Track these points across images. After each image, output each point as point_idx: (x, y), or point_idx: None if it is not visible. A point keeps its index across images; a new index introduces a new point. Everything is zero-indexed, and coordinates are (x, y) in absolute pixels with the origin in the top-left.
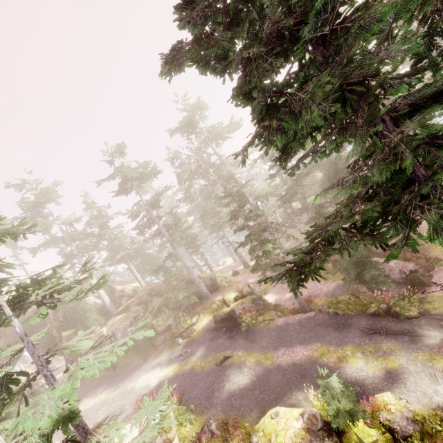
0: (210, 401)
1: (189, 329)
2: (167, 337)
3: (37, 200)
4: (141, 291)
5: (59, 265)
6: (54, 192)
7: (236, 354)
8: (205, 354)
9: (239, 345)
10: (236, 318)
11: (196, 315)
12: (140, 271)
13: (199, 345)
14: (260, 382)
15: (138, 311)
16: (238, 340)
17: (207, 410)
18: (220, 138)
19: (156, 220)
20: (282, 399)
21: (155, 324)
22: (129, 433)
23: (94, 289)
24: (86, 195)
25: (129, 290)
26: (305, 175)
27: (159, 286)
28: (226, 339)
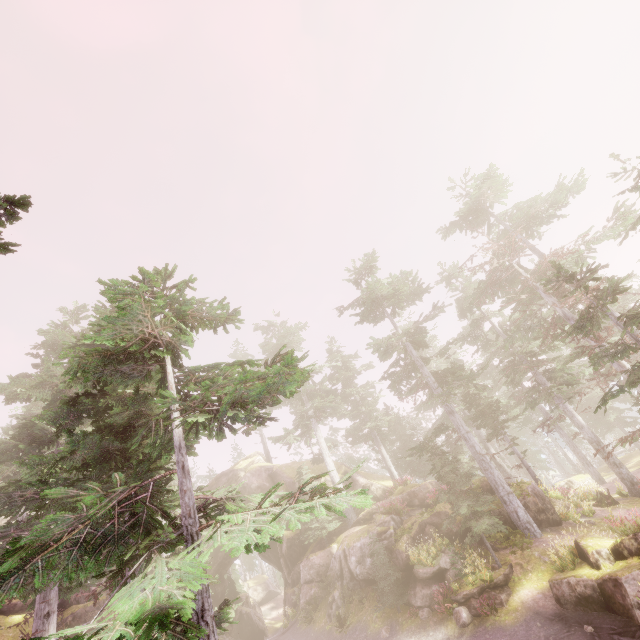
0: None
1: (486, 593)
2: (437, 595)
3: (278, 343)
4: (395, 494)
5: (251, 364)
6: (295, 332)
7: None
8: None
9: None
10: (627, 608)
11: (502, 566)
12: (398, 466)
13: None
14: None
15: (386, 523)
16: None
17: None
18: (536, 220)
19: (418, 362)
20: None
21: (413, 558)
22: None
23: (279, 393)
24: (330, 341)
25: (378, 489)
26: None
27: (426, 492)
28: None
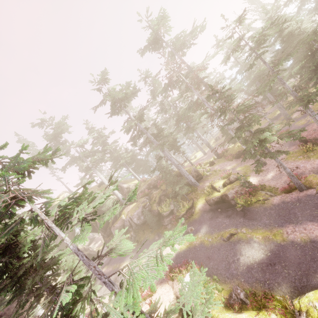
0: (229, 272)
1: (188, 211)
2: (172, 219)
3: (55, 132)
4: (141, 186)
5: (88, 182)
6: (64, 124)
7: (240, 231)
8: (209, 231)
9: (240, 223)
10: (229, 201)
11: (190, 200)
12: (136, 172)
13: (200, 223)
14: (277, 257)
15: (145, 201)
16: (237, 219)
17: (229, 280)
18: (185, 46)
19: (144, 131)
20: (313, 276)
21: (160, 211)
22: (166, 295)
23: (126, 202)
24: (86, 123)
25: (133, 186)
26: (287, 57)
27: (154, 181)
28: (224, 218)
